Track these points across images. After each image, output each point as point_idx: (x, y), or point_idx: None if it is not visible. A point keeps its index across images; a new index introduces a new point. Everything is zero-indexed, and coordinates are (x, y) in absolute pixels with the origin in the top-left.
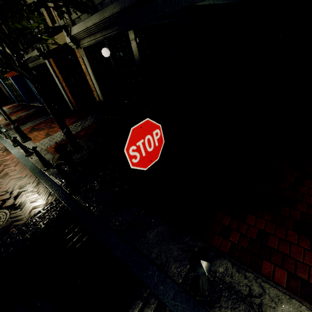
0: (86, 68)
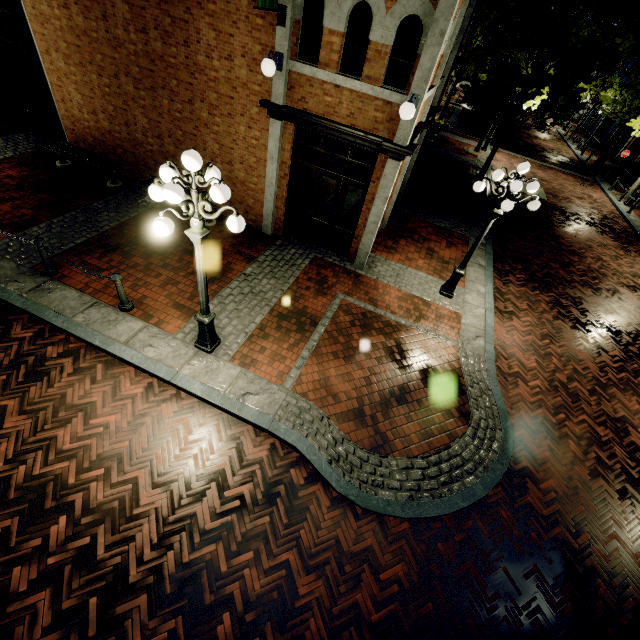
0: None
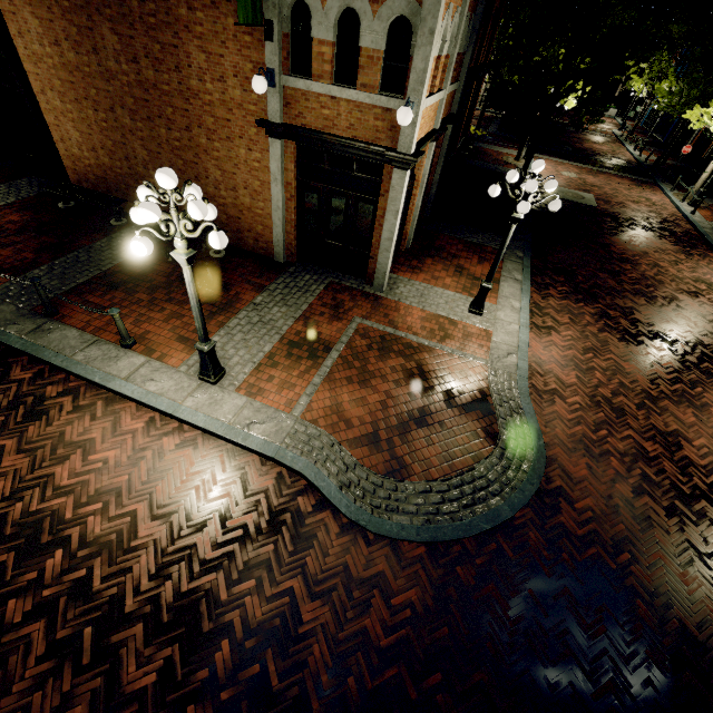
0: None
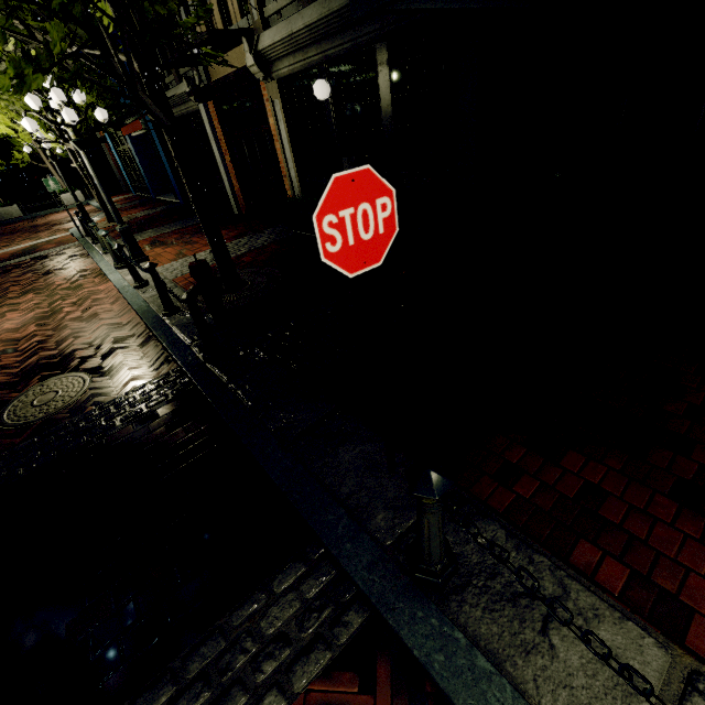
0: (276, 124)
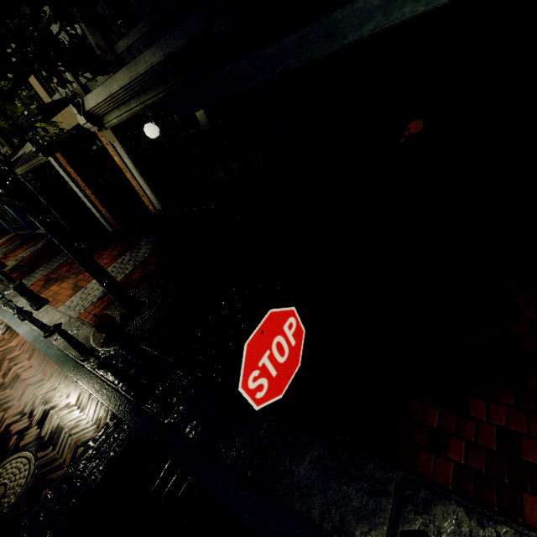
0: (121, 160)
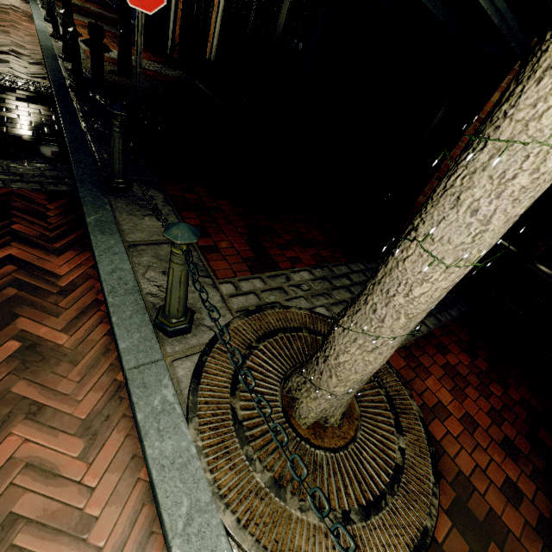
0: None
